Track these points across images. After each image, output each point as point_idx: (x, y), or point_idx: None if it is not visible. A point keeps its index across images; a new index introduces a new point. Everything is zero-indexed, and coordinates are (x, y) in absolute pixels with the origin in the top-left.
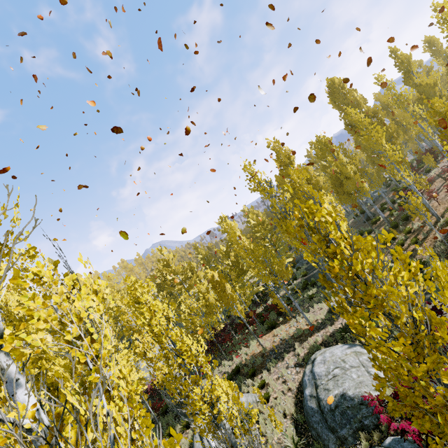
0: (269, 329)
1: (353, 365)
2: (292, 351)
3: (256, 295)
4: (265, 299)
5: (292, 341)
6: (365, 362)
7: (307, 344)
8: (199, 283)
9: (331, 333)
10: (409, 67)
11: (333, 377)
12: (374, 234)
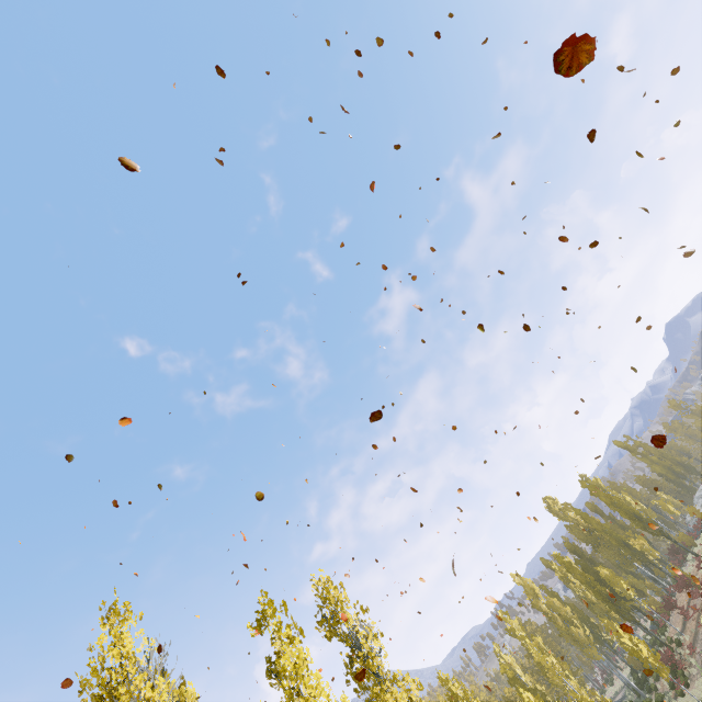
0: None
1: None
2: None
3: None
4: None
5: None
6: None
7: None
8: None
9: None
10: (601, 488)
11: None
12: None
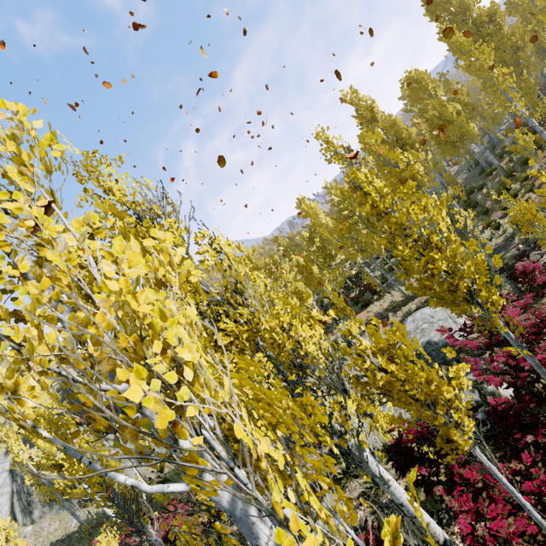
0: (363, 307)
1: (440, 318)
2: (386, 321)
3: (349, 281)
4: (359, 283)
5: (386, 313)
6: (453, 315)
7: (401, 312)
8: (285, 273)
9: (425, 300)
10: None
11: (421, 331)
12: (486, 189)
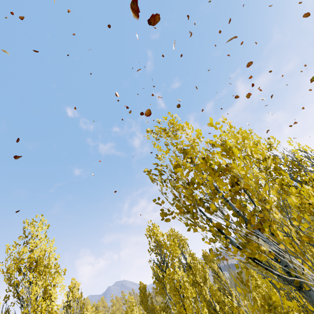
0: None
1: None
2: None
3: None
4: None
5: None
6: None
7: None
8: None
9: None
10: None
11: None
12: None
